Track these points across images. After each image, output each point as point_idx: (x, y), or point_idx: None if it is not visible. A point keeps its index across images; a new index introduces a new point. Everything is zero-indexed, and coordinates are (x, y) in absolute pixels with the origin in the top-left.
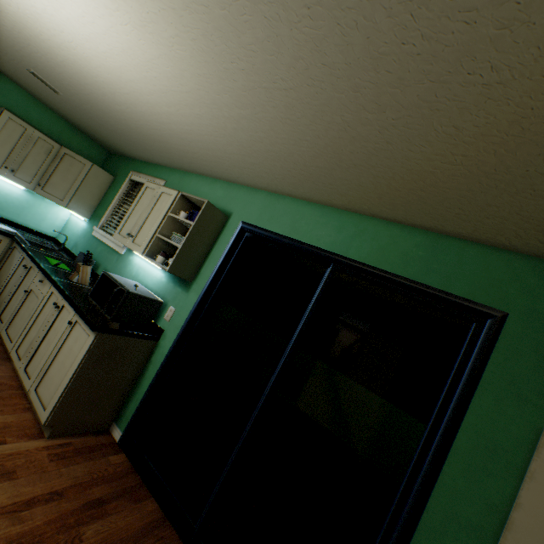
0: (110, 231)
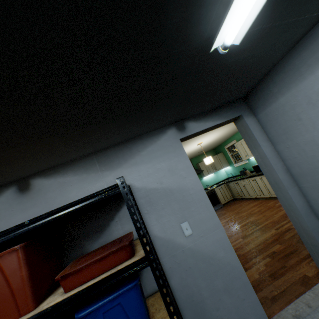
0: (237, 162)
